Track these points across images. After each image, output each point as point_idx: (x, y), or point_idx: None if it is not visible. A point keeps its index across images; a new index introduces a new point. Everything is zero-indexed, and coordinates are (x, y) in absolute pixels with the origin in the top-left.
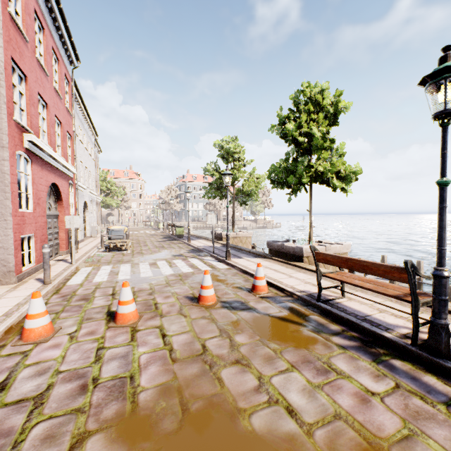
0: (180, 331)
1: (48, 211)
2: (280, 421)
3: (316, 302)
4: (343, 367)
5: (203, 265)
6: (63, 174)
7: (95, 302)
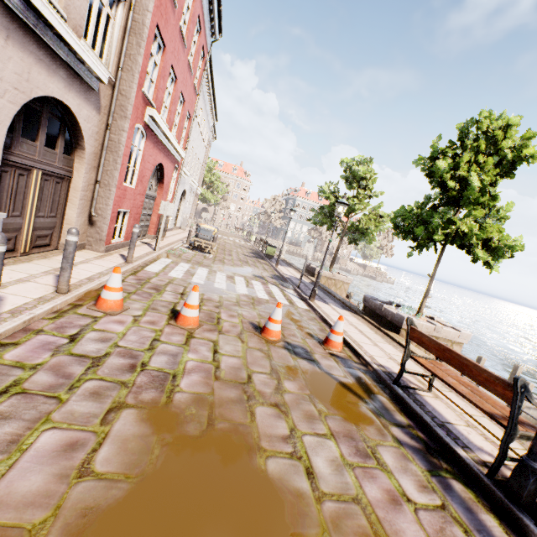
0: (232, 353)
1: (148, 191)
2: (295, 475)
3: (392, 384)
4: (388, 460)
5: (281, 296)
6: (171, 156)
7: (164, 296)
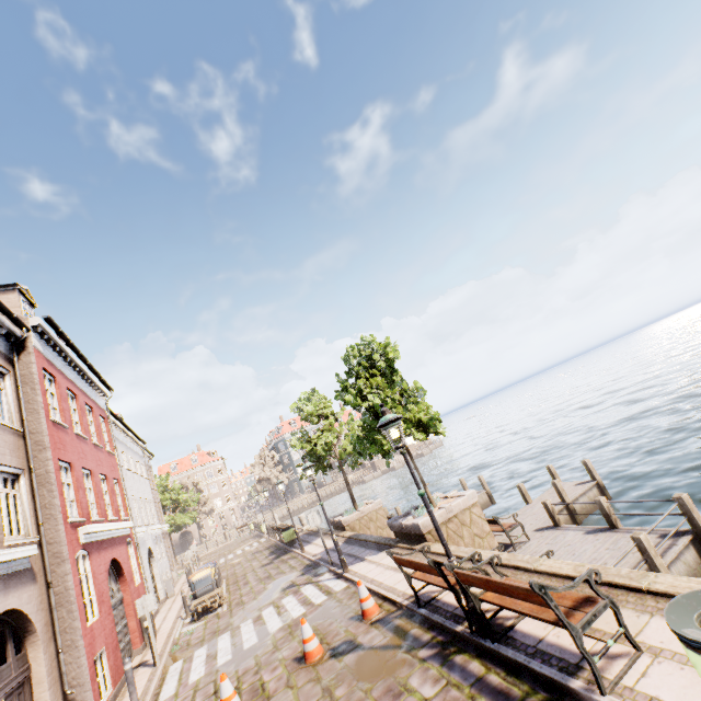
0: None
1: (112, 601)
2: None
3: (417, 609)
4: (415, 683)
5: (318, 593)
6: (119, 538)
7: None
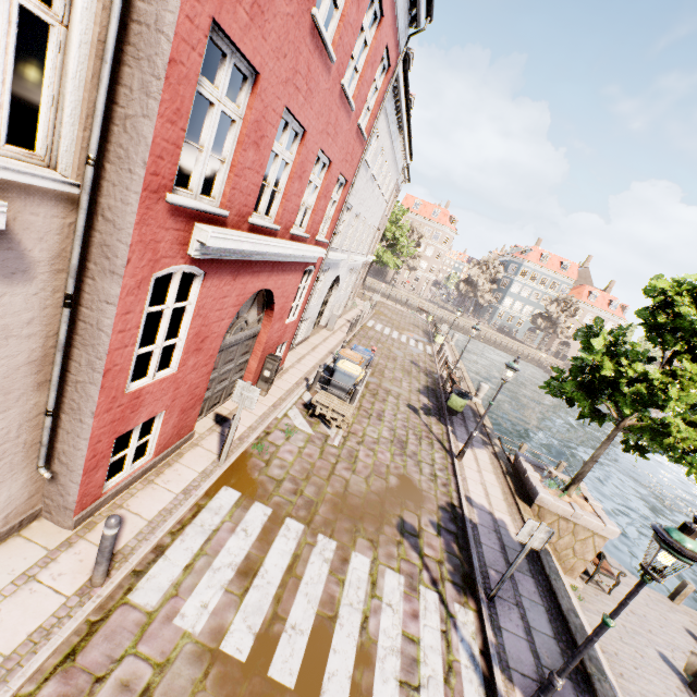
0: None
1: (235, 336)
2: None
3: None
4: None
5: (437, 691)
6: (293, 263)
7: None
